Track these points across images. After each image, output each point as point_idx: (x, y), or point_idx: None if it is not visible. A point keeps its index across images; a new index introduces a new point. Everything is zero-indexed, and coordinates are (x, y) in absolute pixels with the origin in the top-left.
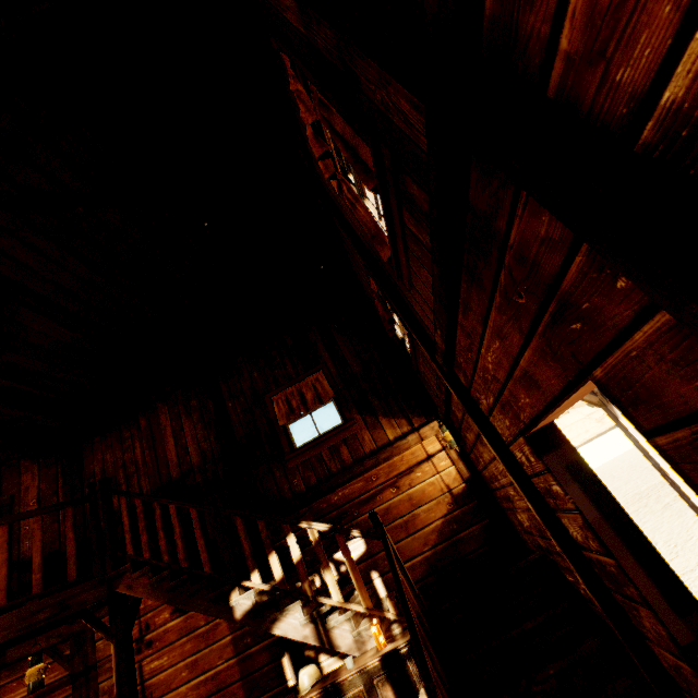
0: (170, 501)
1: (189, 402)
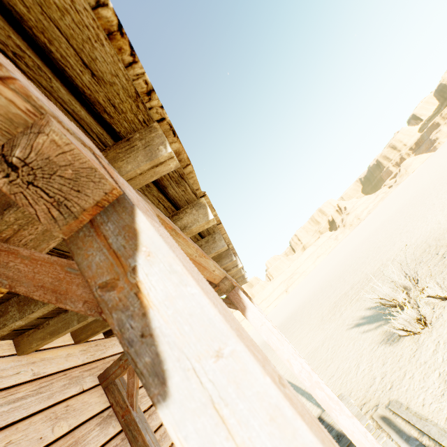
0: None
1: None
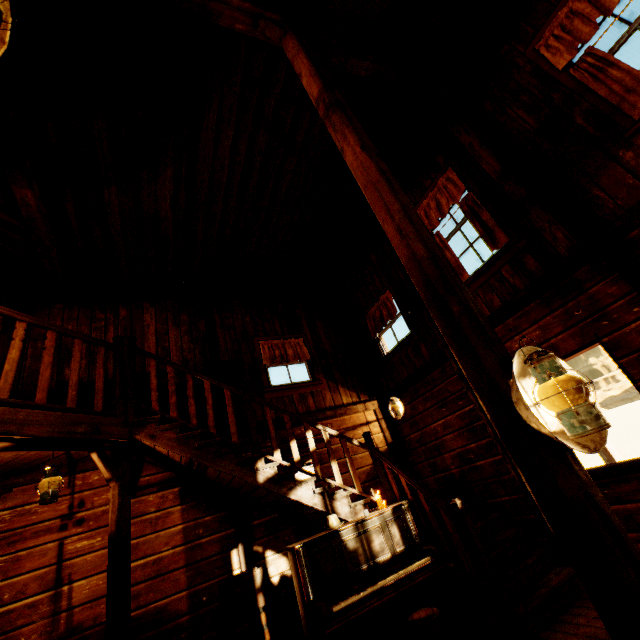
0: (206, 377)
1: (179, 315)
